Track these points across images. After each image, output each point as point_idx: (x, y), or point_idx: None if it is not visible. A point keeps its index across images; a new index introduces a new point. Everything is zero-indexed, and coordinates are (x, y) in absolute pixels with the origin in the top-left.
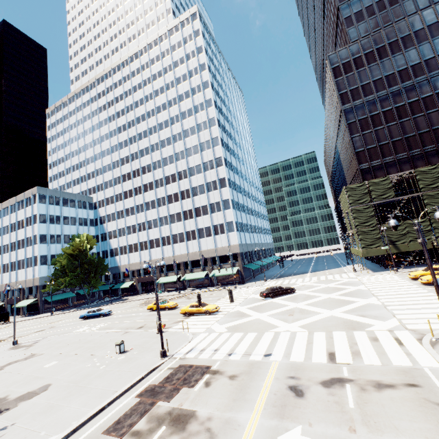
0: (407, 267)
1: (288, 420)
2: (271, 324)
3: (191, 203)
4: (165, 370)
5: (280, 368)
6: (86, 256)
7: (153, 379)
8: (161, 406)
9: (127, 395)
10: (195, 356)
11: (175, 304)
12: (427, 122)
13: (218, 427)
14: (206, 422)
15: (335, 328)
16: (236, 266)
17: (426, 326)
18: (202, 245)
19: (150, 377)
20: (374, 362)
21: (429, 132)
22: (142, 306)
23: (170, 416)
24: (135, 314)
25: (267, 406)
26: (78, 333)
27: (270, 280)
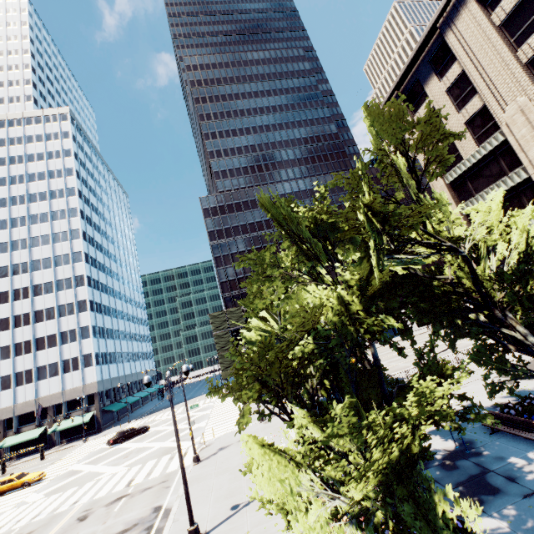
0: None
1: None
2: (100, 472)
3: (31, 332)
4: None
5: (80, 508)
6: None
7: None
8: None
9: None
10: None
11: None
12: None
13: None
14: None
15: (154, 457)
16: (91, 411)
17: (212, 437)
18: (41, 390)
19: None
20: (156, 475)
21: None
22: None
23: None
24: None
25: None
26: None
27: (136, 421)
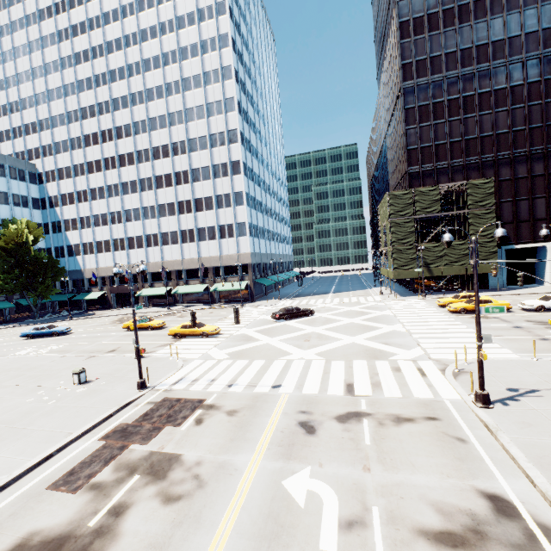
0: (435, 293)
1: (295, 461)
2: (284, 350)
3: (190, 191)
4: (143, 405)
5: (290, 402)
6: (27, 253)
7: (126, 417)
8: (135, 450)
9: (87, 438)
10: (185, 387)
11: (162, 323)
12: (493, 123)
13: (209, 473)
14: (194, 467)
15: (356, 356)
16: (245, 280)
17: (450, 356)
18: (202, 251)
19: (122, 414)
20: (394, 394)
21: (491, 137)
22: (116, 324)
23: (146, 462)
24: (105, 334)
25: (272, 446)
26: (17, 357)
27: (285, 300)
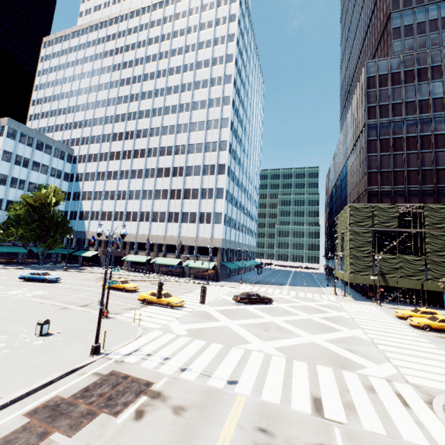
0: (389, 303)
1: None
2: (242, 337)
3: (182, 182)
4: (89, 375)
5: (247, 409)
6: (48, 211)
7: (66, 388)
8: (54, 443)
9: (13, 408)
10: (137, 362)
11: (135, 287)
12: None
13: None
14: None
15: (319, 360)
16: (213, 261)
17: (430, 383)
18: (182, 231)
19: (62, 383)
20: (376, 428)
21: None
22: (98, 281)
23: None
24: (86, 288)
25: None
26: (5, 296)
27: (246, 284)
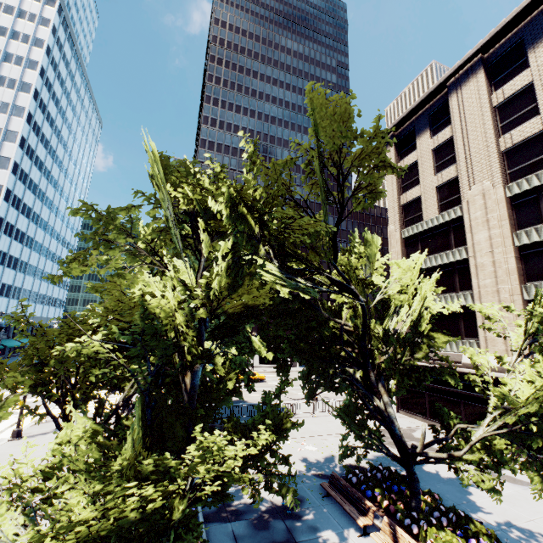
0: None
1: None
2: None
3: None
4: None
5: None
6: None
7: None
8: None
9: None
10: None
11: None
12: None
13: None
14: None
15: None
16: None
17: None
18: None
19: None
20: None
21: None
22: None
23: None
24: None
25: None
26: None
27: None
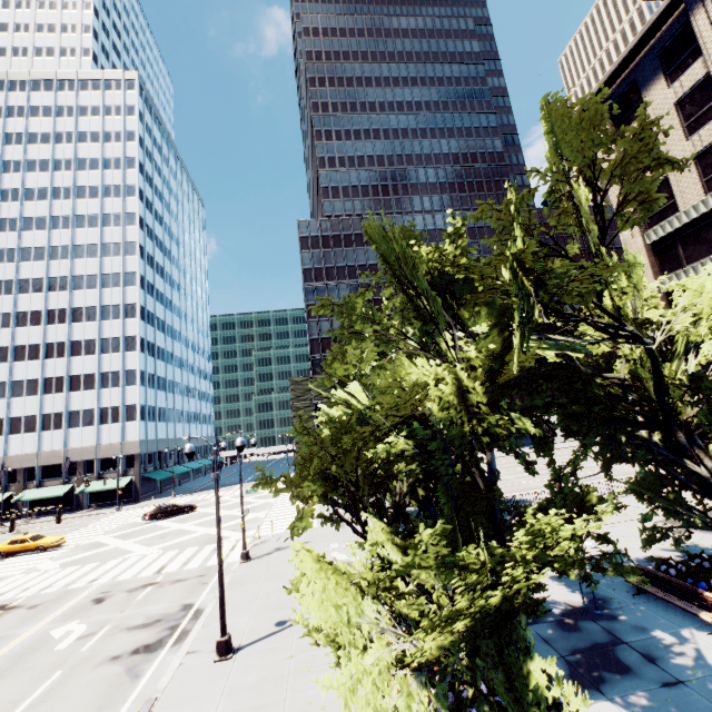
0: None
1: (71, 620)
2: (129, 550)
3: (65, 366)
4: None
5: (98, 588)
6: None
7: None
8: None
9: None
10: None
11: None
12: None
13: None
14: None
15: (195, 544)
16: (129, 475)
17: (270, 532)
18: (71, 440)
19: None
20: (193, 566)
21: None
22: None
23: None
24: None
25: (58, 617)
26: None
27: (182, 496)
